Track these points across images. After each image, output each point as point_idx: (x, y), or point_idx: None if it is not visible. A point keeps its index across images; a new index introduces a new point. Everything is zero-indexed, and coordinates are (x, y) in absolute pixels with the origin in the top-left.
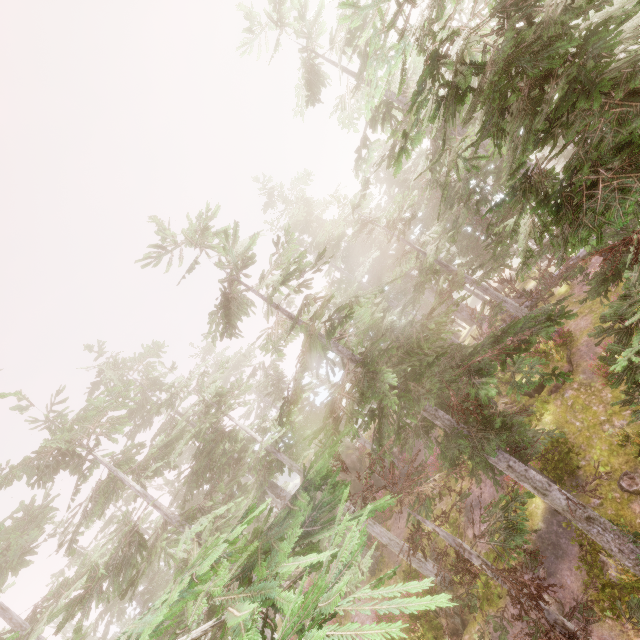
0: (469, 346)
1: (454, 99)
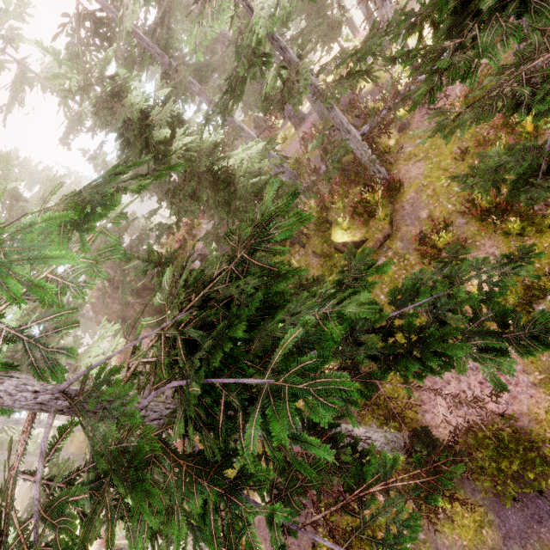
0: (291, 184)
1: None
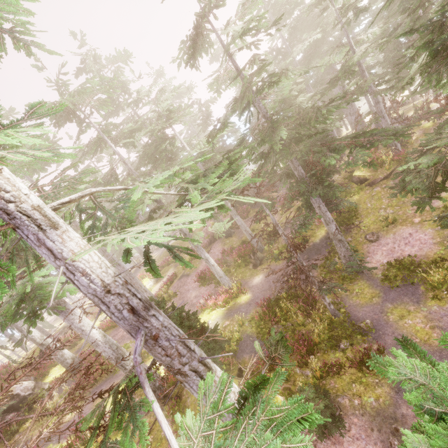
0: None
1: None
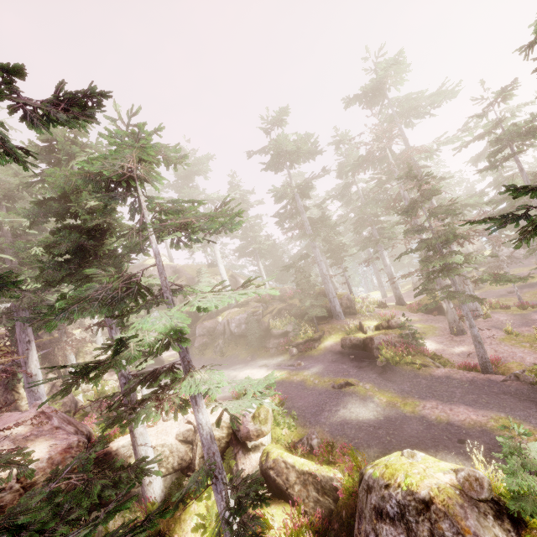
0: None
1: None
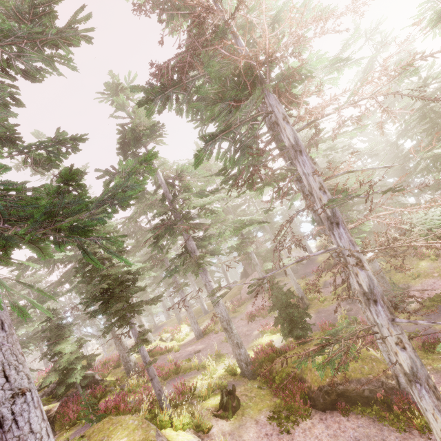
0: None
1: (423, 118)
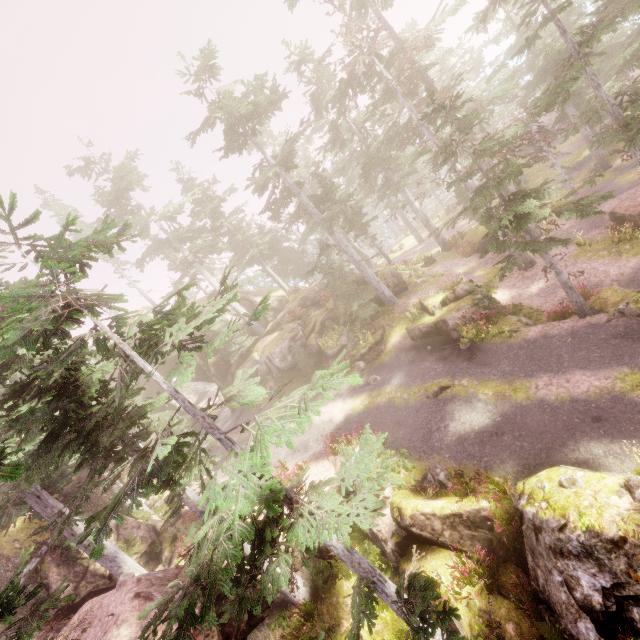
0: None
1: None
